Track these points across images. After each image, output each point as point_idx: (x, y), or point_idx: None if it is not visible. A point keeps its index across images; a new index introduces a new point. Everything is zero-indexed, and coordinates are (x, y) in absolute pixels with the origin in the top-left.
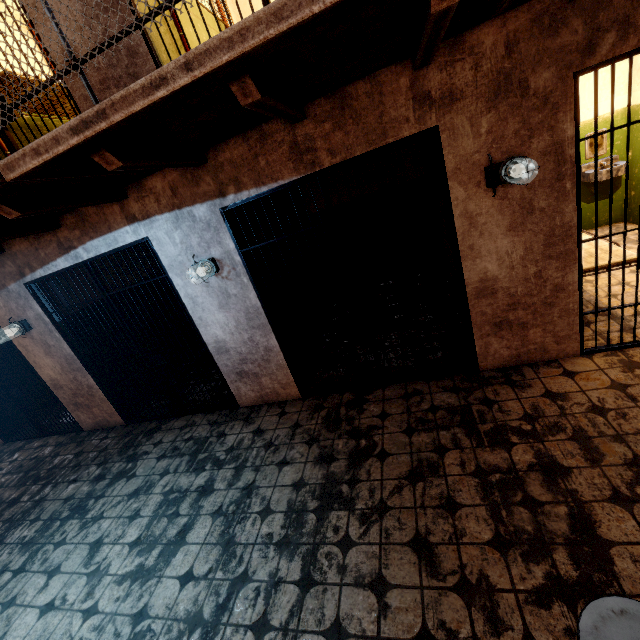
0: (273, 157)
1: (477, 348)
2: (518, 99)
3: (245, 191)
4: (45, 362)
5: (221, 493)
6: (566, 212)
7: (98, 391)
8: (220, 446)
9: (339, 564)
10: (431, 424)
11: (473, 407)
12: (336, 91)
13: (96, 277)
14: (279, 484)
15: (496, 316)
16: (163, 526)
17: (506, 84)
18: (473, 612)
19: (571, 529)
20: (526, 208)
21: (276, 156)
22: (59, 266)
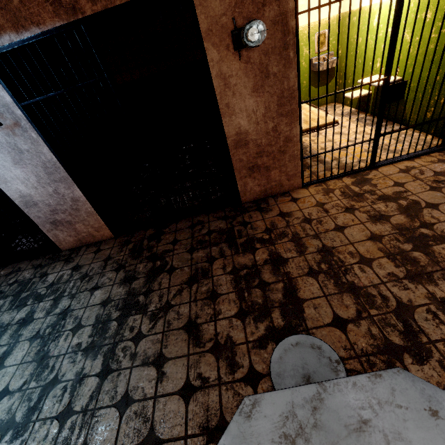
0: None
1: (239, 187)
2: None
3: (4, 35)
4: None
5: (39, 321)
6: (291, 78)
7: None
8: (42, 284)
9: (132, 353)
10: (207, 243)
11: (235, 228)
12: None
13: None
14: (90, 305)
15: (249, 162)
16: None
17: None
18: (220, 362)
19: (284, 296)
20: (264, 72)
21: None
22: None
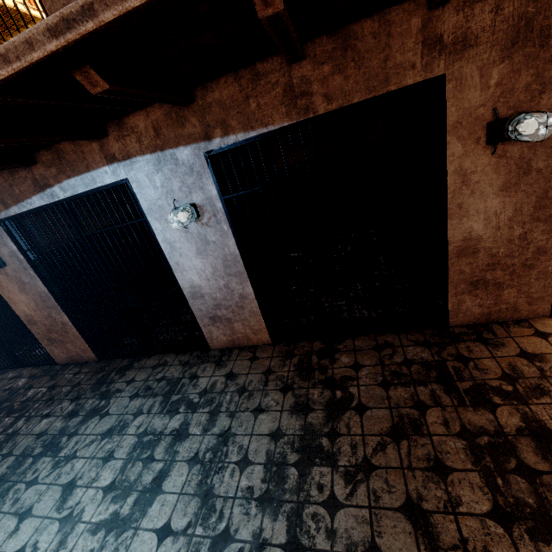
0: (265, 100)
1: (450, 305)
2: (536, 49)
3: (232, 135)
4: (19, 298)
5: (196, 438)
6: None
7: (72, 328)
8: (193, 388)
9: (327, 528)
10: (407, 378)
11: (448, 363)
12: (340, 29)
13: (72, 217)
14: (256, 433)
15: (474, 275)
16: (138, 471)
17: (526, 31)
18: None
19: None
20: (523, 168)
21: (268, 99)
22: (34, 204)
